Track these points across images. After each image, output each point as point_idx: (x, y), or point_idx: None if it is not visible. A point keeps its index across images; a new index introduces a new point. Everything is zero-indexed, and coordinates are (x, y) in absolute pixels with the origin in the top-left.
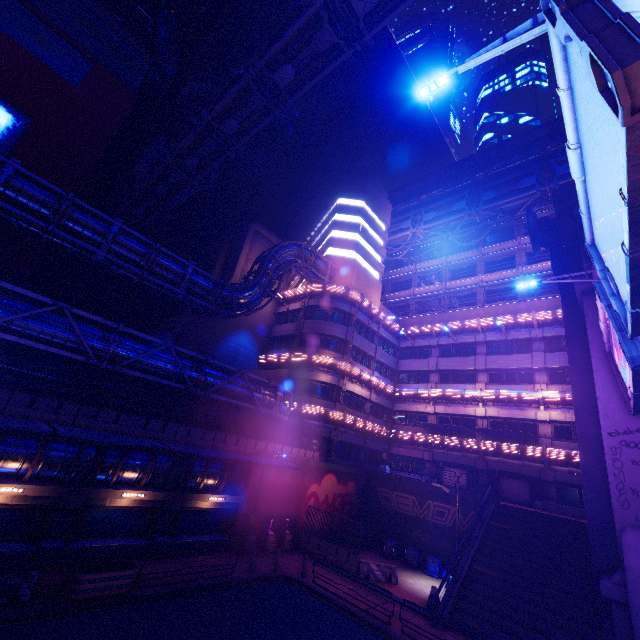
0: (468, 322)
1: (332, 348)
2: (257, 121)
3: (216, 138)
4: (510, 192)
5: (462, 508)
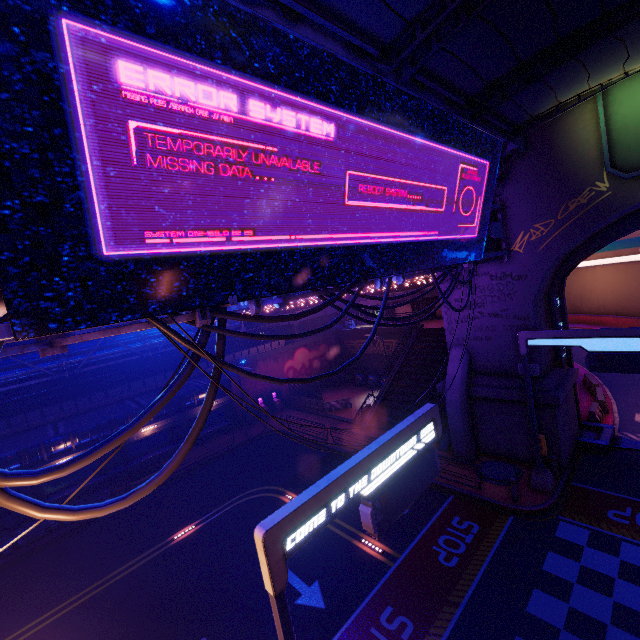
0: None
1: None
2: None
3: None
4: None
5: (400, 339)
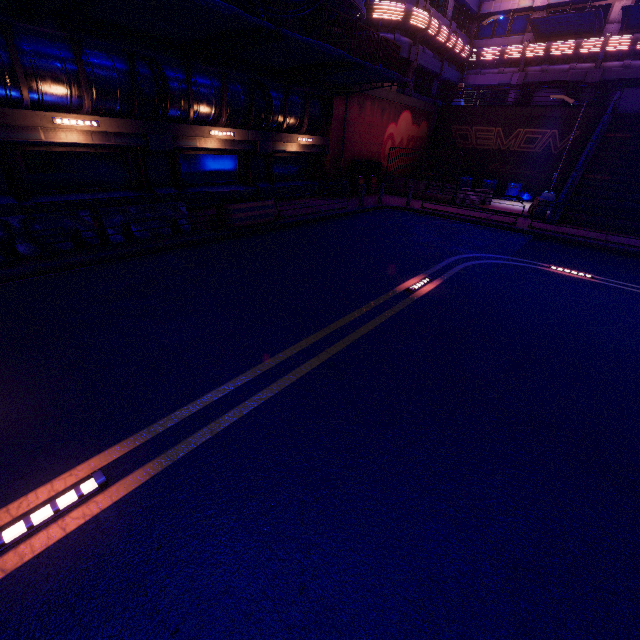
0: None
1: None
2: None
3: None
4: None
5: (562, 129)
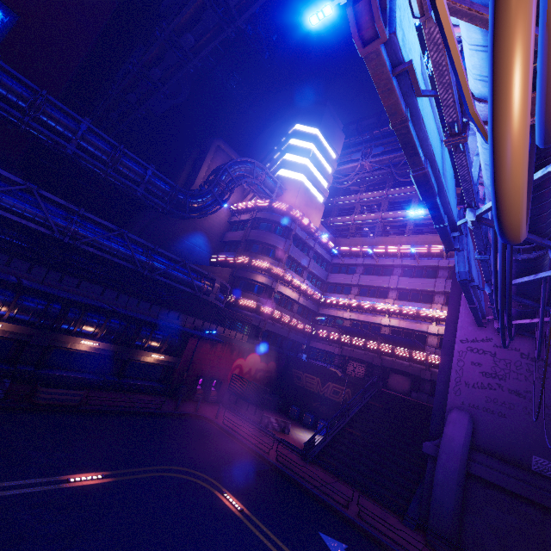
0: (390, 247)
1: (271, 255)
2: (212, 38)
3: (176, 51)
4: None
5: (353, 390)
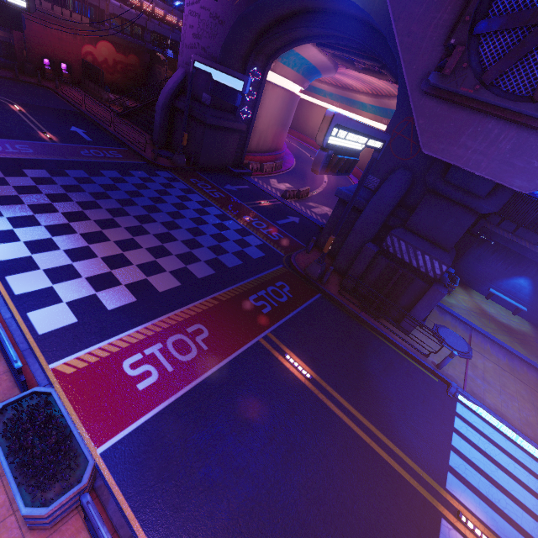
0: None
1: None
2: None
3: None
4: None
5: None
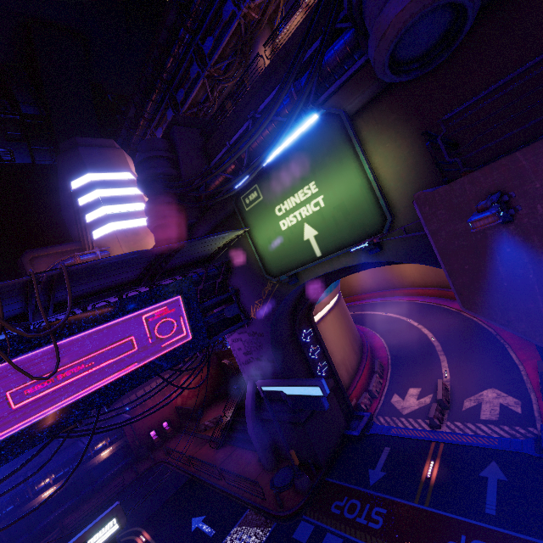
0: None
1: None
2: None
3: None
4: (192, 84)
5: None
